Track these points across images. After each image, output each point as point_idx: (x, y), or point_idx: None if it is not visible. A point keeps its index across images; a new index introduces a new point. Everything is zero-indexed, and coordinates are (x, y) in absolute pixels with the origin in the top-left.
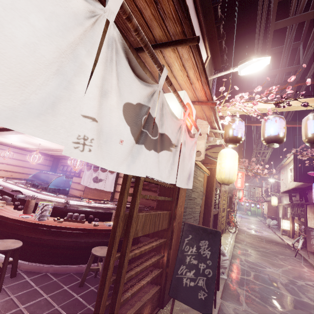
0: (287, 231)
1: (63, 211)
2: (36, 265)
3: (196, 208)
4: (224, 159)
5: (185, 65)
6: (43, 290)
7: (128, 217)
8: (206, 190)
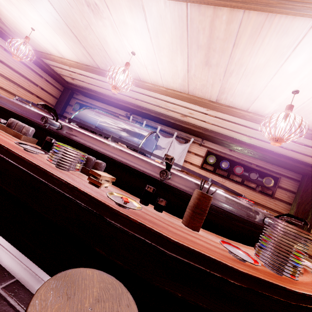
0: None
1: (251, 229)
2: None
3: None
4: None
5: None
6: None
7: None
8: None
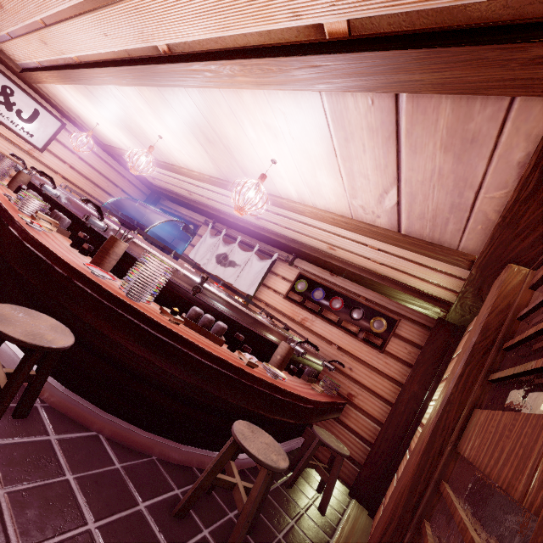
0: None
1: (181, 296)
2: (80, 403)
3: None
4: None
5: None
6: (86, 494)
7: None
8: None
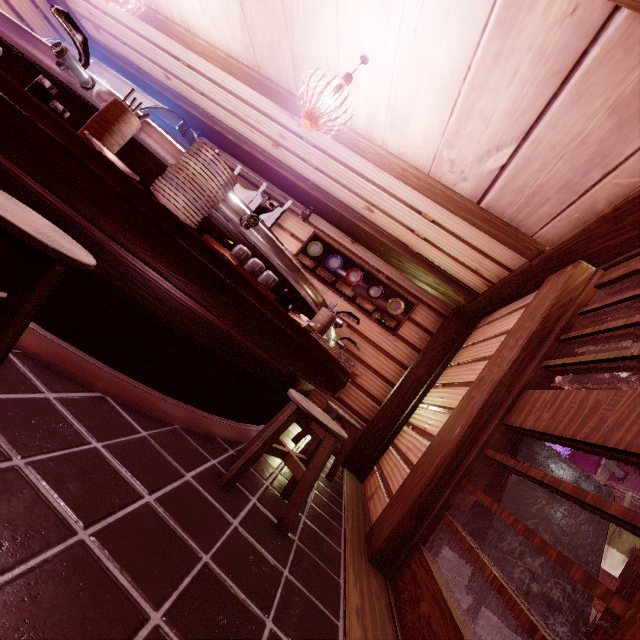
0: None
1: (219, 227)
2: (76, 353)
3: None
4: None
5: None
6: (126, 464)
7: None
8: None
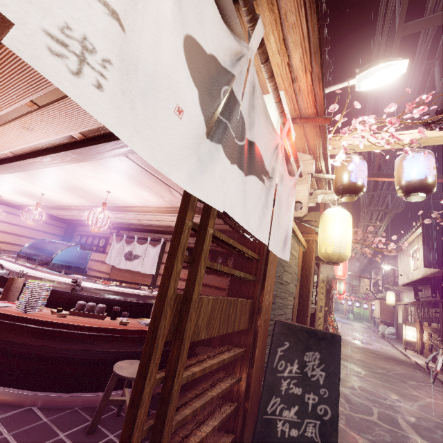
0: (412, 343)
1: (70, 298)
2: (13, 392)
3: (288, 300)
4: (331, 223)
5: (287, 38)
6: (19, 440)
7: (182, 301)
8: (300, 273)
